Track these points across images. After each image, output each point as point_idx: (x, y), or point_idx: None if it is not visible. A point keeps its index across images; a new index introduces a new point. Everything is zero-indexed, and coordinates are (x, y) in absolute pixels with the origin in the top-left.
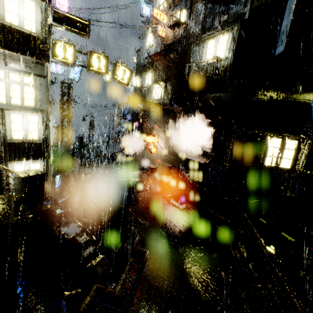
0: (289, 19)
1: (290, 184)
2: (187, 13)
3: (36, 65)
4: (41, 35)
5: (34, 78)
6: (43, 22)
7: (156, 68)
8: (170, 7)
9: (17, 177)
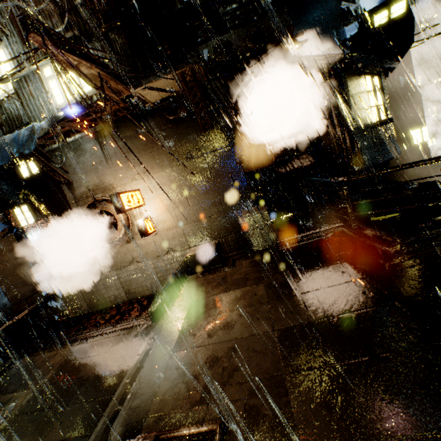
0: None
1: (394, 139)
2: None
3: None
4: None
5: None
6: None
7: (16, 21)
8: None
9: None
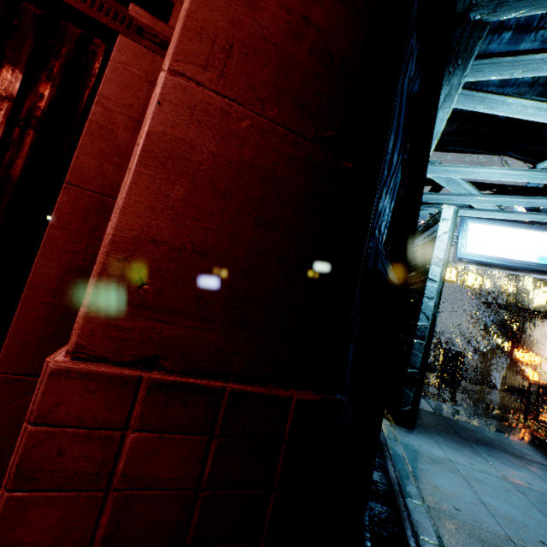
0: None
1: None
2: None
3: None
4: None
5: None
6: None
7: None
8: None
9: None
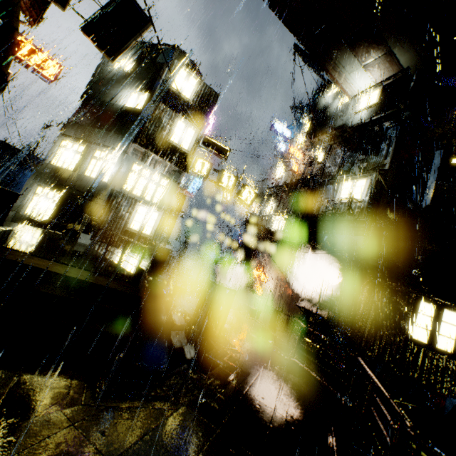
0: (434, 176)
1: (455, 379)
2: (324, 155)
3: (176, 172)
4: (190, 153)
5: (169, 182)
6: (195, 144)
7: (281, 199)
8: (308, 147)
9: (153, 245)
